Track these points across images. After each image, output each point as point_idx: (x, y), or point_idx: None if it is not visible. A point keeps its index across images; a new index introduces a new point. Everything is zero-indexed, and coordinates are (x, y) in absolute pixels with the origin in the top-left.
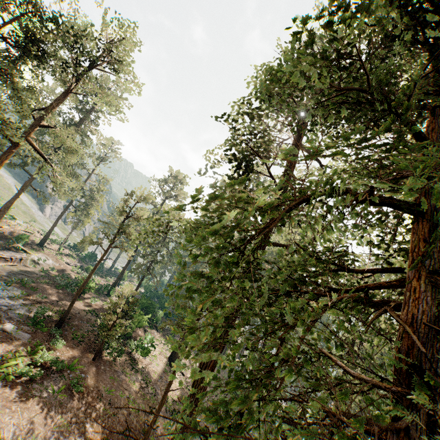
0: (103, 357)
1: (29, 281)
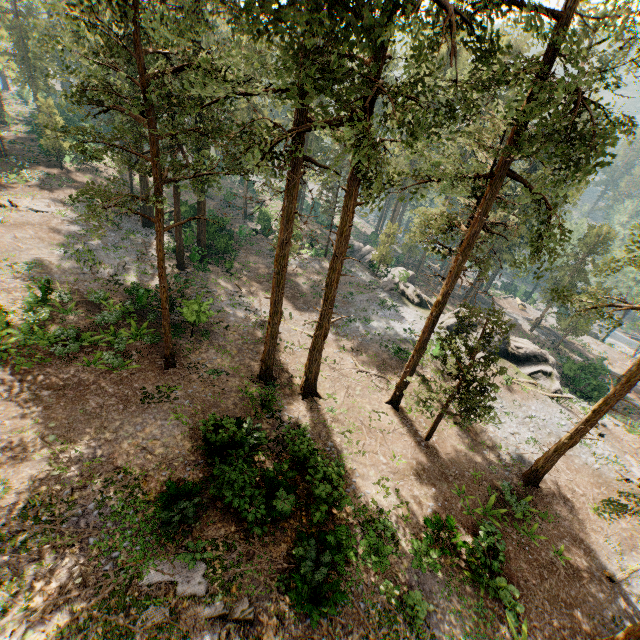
0: (67, 169)
1: None
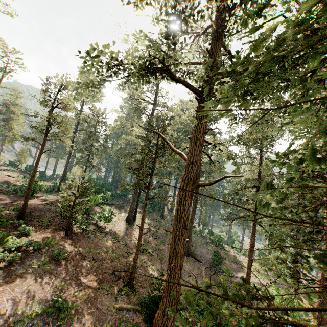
0: (74, 231)
1: None
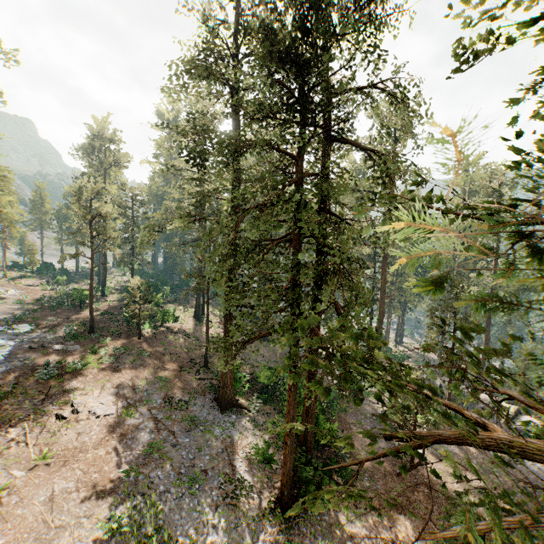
0: (145, 335)
1: (25, 315)
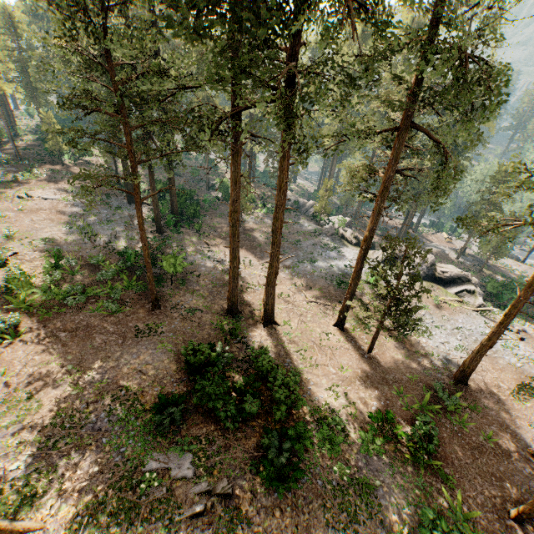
0: (67, 164)
1: None
